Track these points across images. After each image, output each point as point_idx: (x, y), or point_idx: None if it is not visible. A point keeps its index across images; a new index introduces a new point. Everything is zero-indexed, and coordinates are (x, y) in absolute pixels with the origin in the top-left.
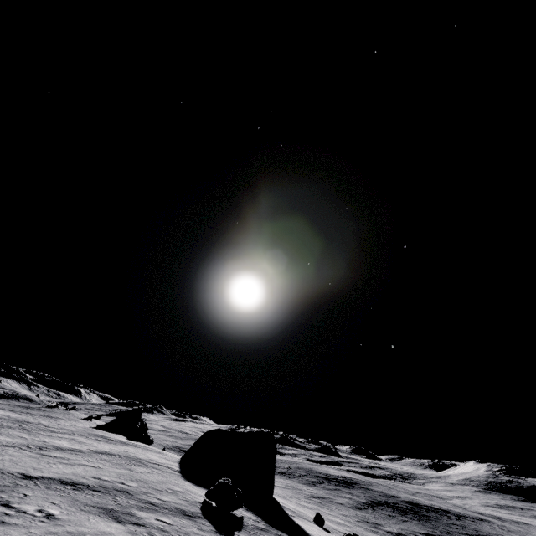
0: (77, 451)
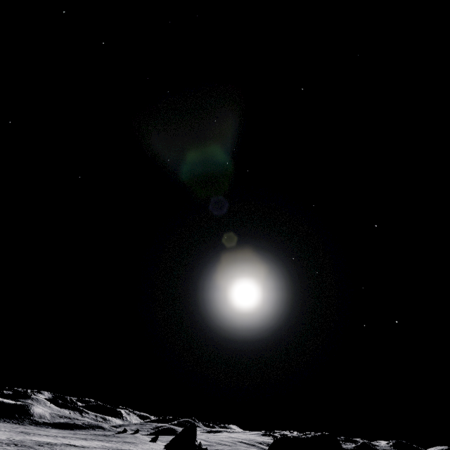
0: None
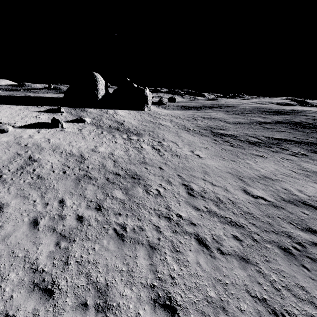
0: None
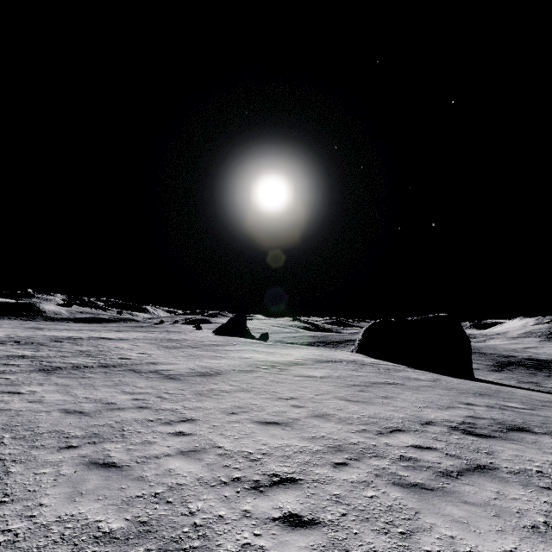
0: (304, 364)
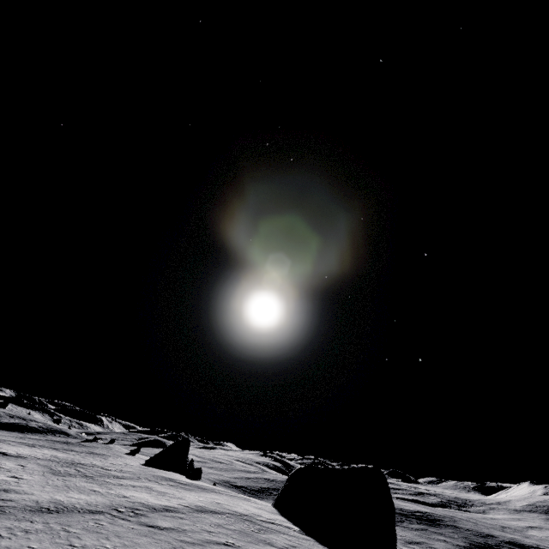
0: (175, 512)
